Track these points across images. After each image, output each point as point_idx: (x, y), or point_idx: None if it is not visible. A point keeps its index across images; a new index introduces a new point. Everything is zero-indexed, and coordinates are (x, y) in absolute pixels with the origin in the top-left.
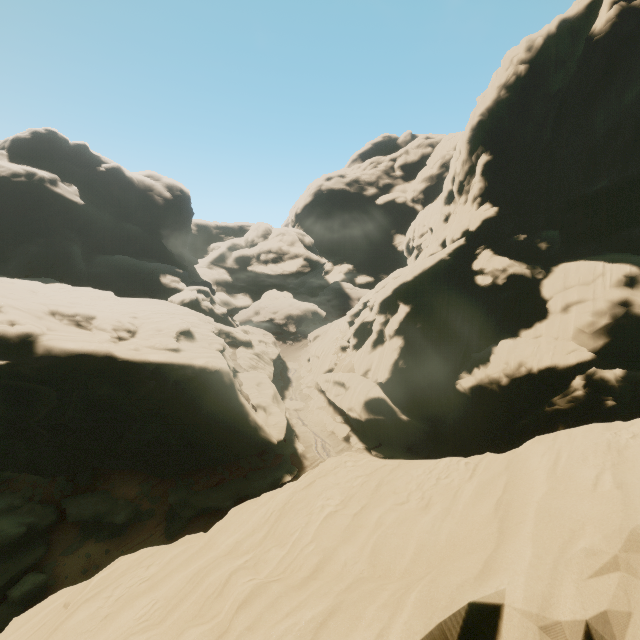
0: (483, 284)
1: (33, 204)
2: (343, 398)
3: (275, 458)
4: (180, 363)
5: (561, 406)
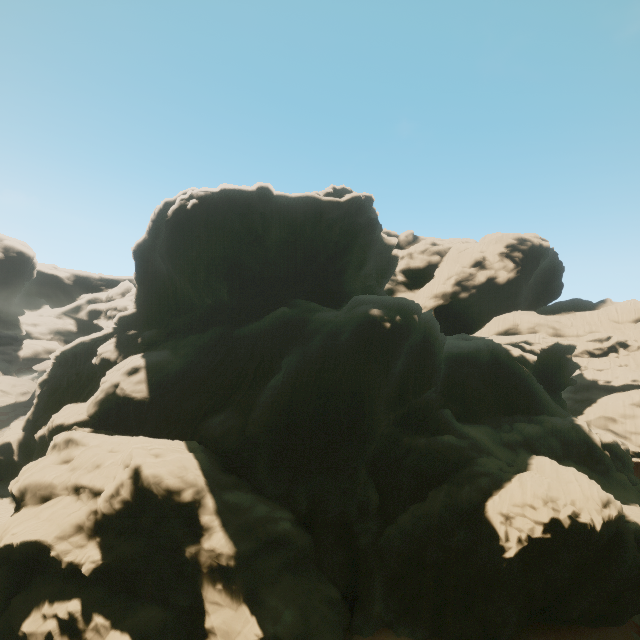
0: (93, 363)
1: None
2: None
3: None
4: None
5: None
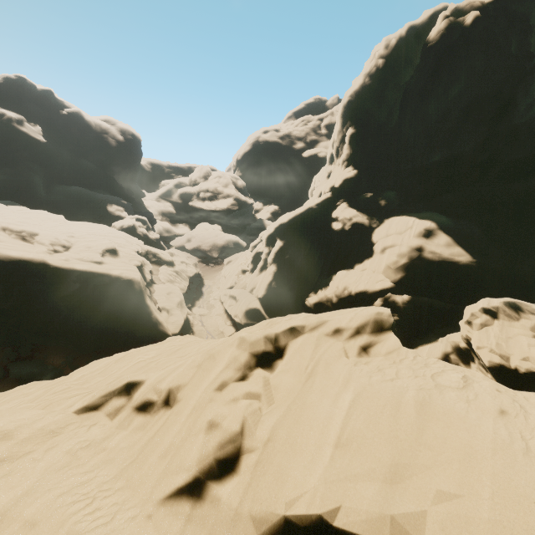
0: (336, 229)
1: (2, 140)
2: (233, 308)
3: None
4: (100, 272)
5: None
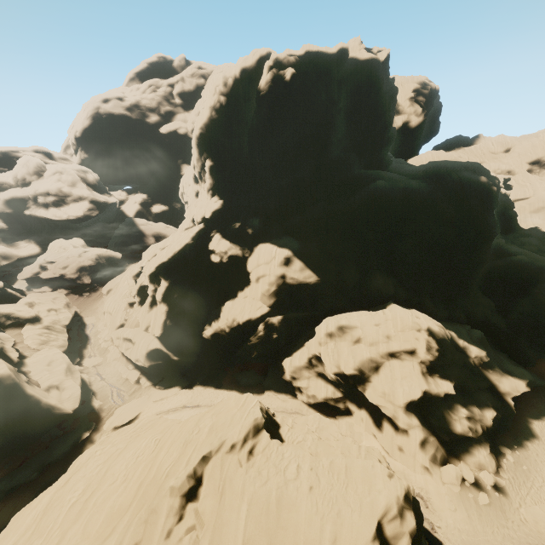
0: (215, 262)
1: None
2: (131, 352)
3: (74, 422)
4: None
5: (254, 342)
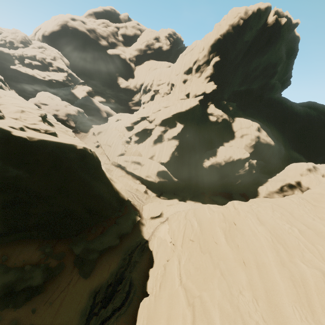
0: (213, 120)
1: None
2: (141, 171)
3: (125, 208)
4: (68, 147)
5: (241, 173)
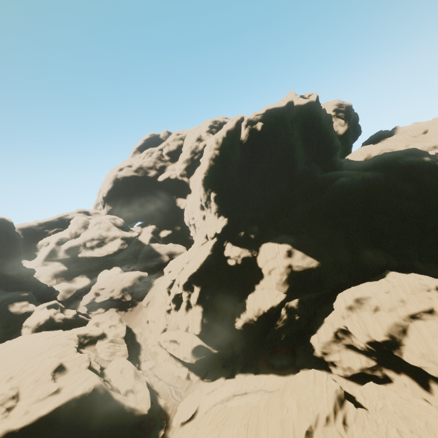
0: (232, 265)
1: None
2: (178, 351)
3: (149, 422)
4: (65, 402)
5: (280, 325)
